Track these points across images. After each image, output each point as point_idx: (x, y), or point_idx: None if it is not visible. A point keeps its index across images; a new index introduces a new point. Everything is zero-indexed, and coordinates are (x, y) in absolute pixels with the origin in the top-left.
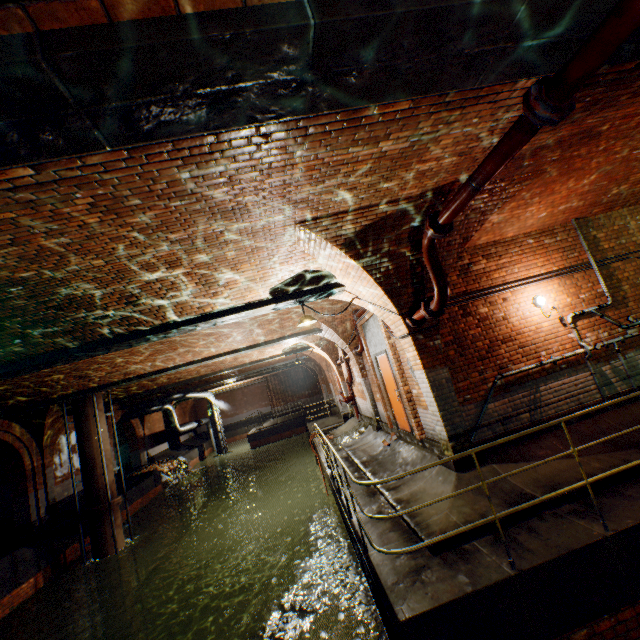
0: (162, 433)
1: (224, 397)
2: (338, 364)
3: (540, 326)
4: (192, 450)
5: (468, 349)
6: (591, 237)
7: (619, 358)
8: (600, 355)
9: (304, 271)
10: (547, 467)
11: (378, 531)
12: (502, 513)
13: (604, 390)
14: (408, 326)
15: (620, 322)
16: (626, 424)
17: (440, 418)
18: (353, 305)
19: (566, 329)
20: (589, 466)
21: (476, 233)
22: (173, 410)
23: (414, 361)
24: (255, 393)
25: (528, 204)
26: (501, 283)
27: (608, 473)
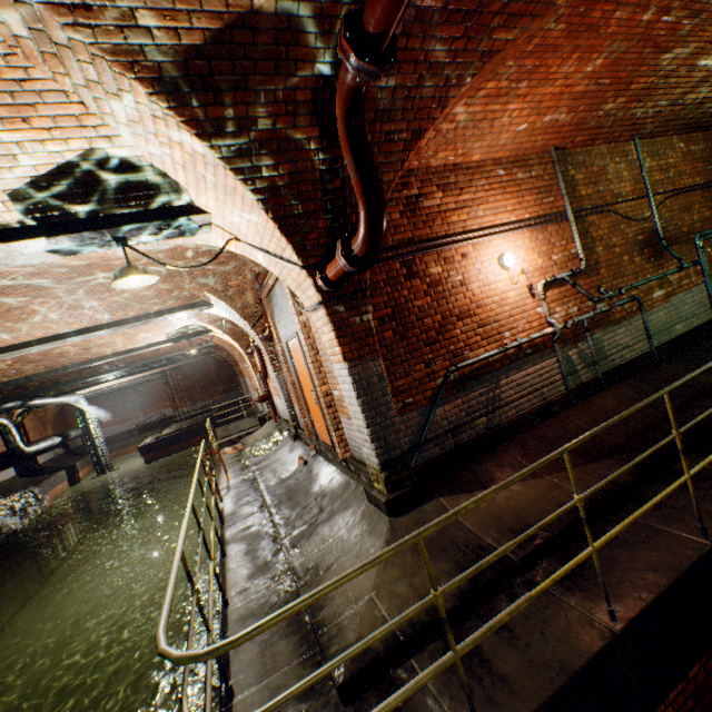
0: (1, 456)
1: (109, 399)
2: (250, 353)
3: (506, 296)
4: (55, 474)
5: (413, 329)
6: (569, 178)
7: (587, 340)
8: (568, 336)
9: (97, 161)
10: (511, 496)
11: (262, 639)
12: (468, 643)
13: (569, 380)
14: (320, 289)
15: (591, 294)
16: (594, 423)
17: (369, 437)
18: (255, 266)
19: (535, 301)
20: (563, 491)
21: (432, 141)
22: (10, 425)
23: (331, 349)
24: (155, 392)
25: (510, 95)
26: (461, 231)
27: (620, 527)
